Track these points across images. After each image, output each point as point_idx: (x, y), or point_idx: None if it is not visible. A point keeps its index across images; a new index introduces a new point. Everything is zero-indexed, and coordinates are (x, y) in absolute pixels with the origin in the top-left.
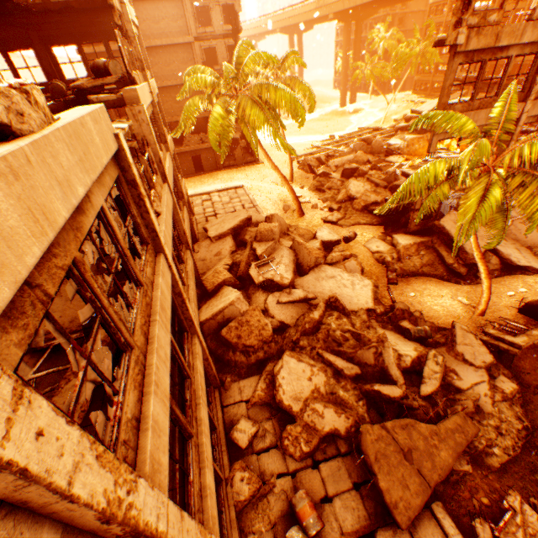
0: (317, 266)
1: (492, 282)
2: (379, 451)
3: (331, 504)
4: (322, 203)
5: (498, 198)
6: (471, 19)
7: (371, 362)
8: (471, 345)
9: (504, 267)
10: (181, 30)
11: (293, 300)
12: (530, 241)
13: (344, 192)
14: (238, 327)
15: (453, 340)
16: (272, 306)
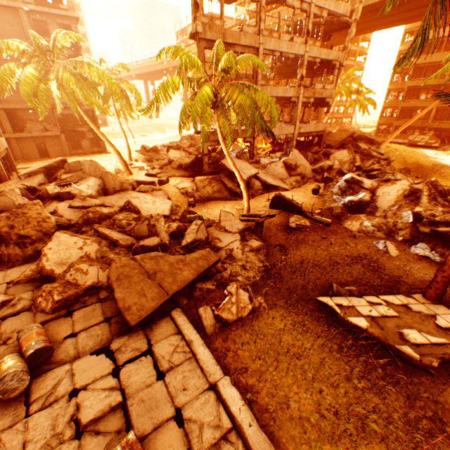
0: (124, 191)
1: (258, 197)
2: (123, 274)
3: (75, 338)
4: (149, 167)
5: (210, 94)
6: (203, 19)
7: (146, 234)
8: (230, 220)
9: (265, 188)
10: (19, 34)
11: (89, 206)
12: (281, 176)
13: (167, 159)
14: (10, 217)
15: (219, 219)
16: (63, 209)
